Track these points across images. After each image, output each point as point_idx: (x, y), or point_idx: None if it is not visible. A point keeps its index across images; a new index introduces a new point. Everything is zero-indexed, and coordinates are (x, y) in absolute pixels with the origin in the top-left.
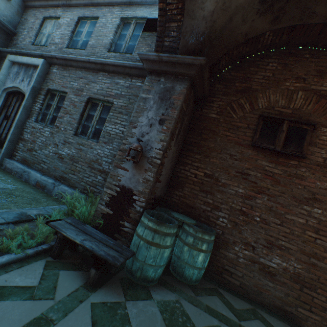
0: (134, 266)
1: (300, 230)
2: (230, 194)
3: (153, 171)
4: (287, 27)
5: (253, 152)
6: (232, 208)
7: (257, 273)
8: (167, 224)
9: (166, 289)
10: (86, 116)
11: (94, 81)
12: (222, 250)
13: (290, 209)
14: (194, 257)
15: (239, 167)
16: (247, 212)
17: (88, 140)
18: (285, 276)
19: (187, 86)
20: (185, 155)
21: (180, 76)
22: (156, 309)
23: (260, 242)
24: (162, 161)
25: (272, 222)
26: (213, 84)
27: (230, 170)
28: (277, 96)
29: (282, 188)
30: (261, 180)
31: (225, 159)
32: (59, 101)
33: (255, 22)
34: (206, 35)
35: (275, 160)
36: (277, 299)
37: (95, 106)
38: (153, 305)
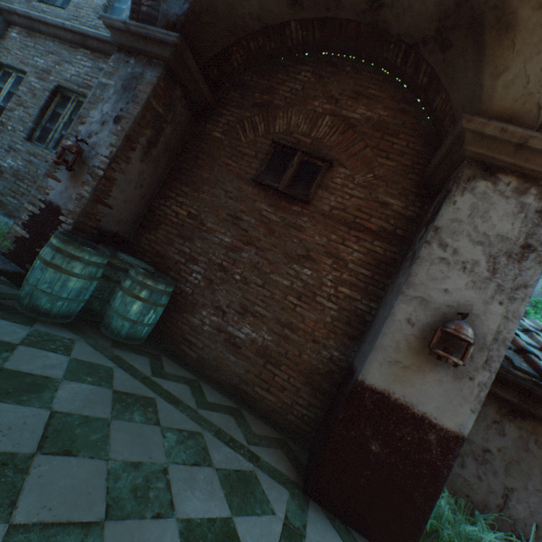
0: (24, 292)
1: (282, 295)
2: (214, 243)
3: (92, 185)
4: (316, 19)
5: (254, 190)
6: (212, 262)
7: (221, 344)
8: (78, 245)
9: (68, 330)
10: (50, 114)
11: (69, 61)
12: (187, 315)
13: (278, 268)
14: (128, 305)
15: (232, 209)
16: (228, 268)
17: (45, 150)
18: (252, 350)
19: (160, 75)
20: (170, 186)
21: (155, 60)
22: (25, 332)
23: (234, 307)
24: (107, 173)
25: (253, 283)
26: (228, 90)
27: (221, 212)
28: (301, 118)
29: (275, 240)
30: (254, 228)
31: (219, 196)
32: (15, 86)
33: (267, 1)
34: (190, 4)
35: (276, 203)
36: (236, 377)
37: (67, 100)
38: (25, 329)
